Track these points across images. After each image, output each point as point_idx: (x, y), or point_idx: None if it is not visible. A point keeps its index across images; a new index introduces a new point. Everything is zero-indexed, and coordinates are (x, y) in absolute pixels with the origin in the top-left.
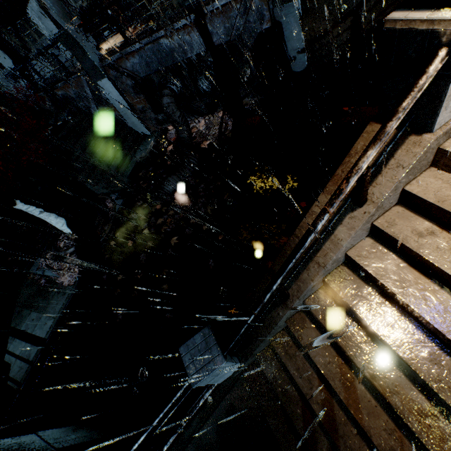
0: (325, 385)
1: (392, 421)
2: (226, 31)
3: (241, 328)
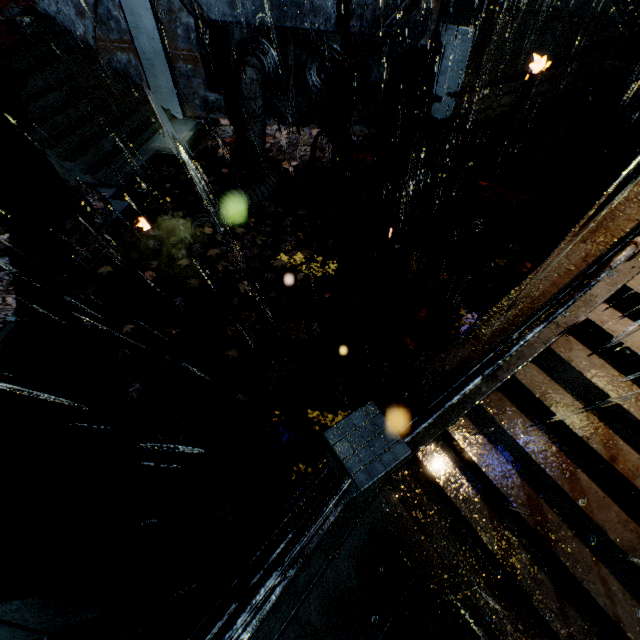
0: (529, 482)
1: (624, 512)
2: (373, 20)
3: (452, 399)
